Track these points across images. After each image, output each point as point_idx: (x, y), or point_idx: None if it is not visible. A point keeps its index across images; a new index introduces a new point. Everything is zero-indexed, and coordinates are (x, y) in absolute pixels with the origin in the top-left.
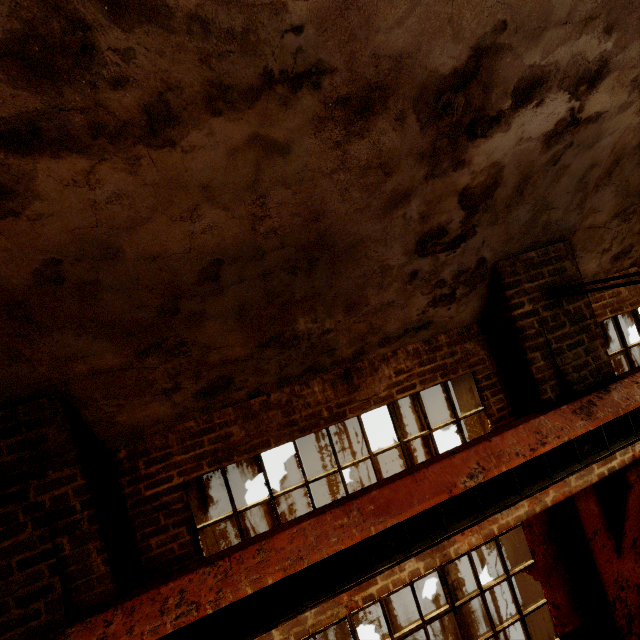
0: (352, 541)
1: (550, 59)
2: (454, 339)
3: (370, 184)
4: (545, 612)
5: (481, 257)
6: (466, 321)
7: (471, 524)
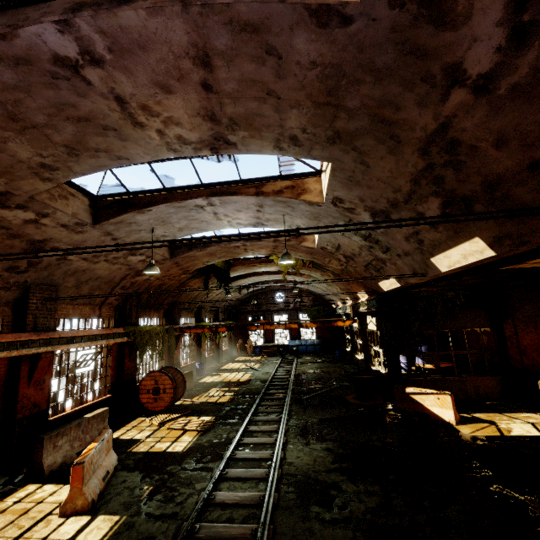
0: None
1: (61, 246)
2: (2, 304)
3: (5, 248)
4: None
5: (27, 280)
6: (10, 300)
7: None
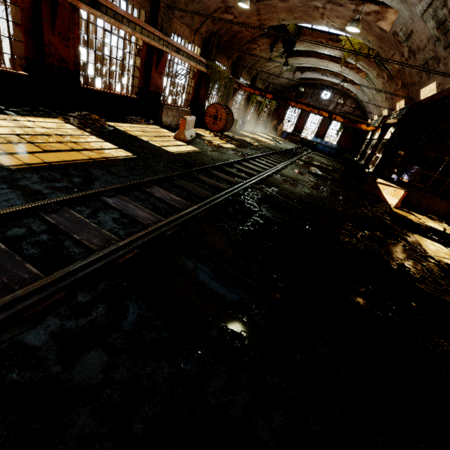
0: (123, 14)
1: None
2: None
3: None
4: (137, 82)
5: None
6: None
7: (140, 34)
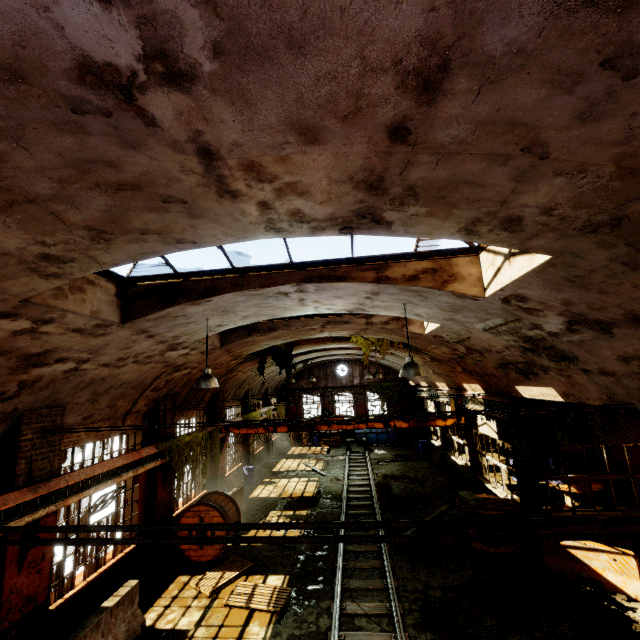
0: None
1: (71, 355)
2: None
3: None
4: None
5: (17, 407)
6: None
7: None
